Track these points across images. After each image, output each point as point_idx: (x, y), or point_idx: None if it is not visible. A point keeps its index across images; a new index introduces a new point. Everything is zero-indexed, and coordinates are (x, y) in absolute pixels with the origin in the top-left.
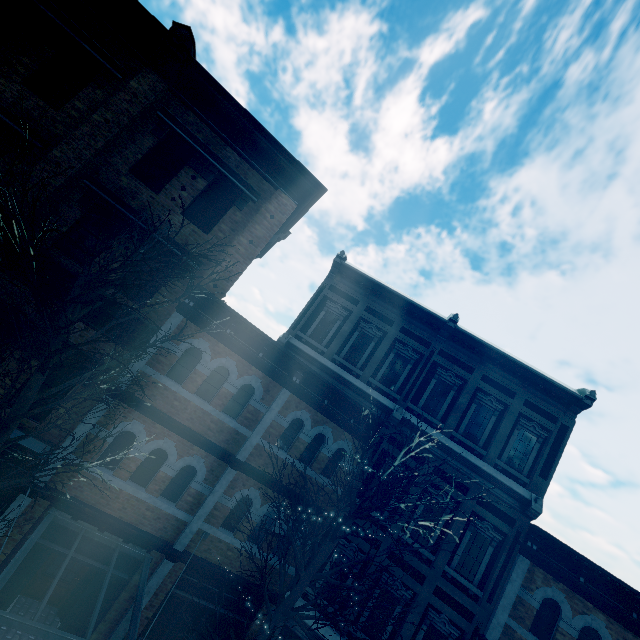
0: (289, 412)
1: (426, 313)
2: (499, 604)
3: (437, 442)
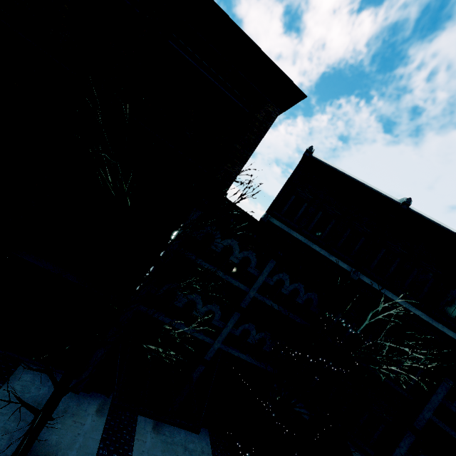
0: (274, 275)
1: (382, 197)
2: (425, 406)
3: (384, 297)
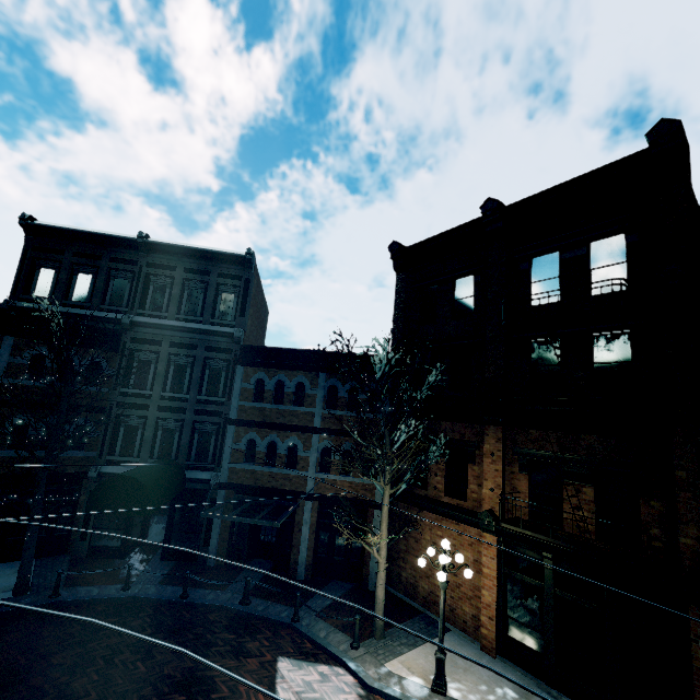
0: (24, 352)
1: (119, 239)
2: (233, 398)
3: (164, 326)
